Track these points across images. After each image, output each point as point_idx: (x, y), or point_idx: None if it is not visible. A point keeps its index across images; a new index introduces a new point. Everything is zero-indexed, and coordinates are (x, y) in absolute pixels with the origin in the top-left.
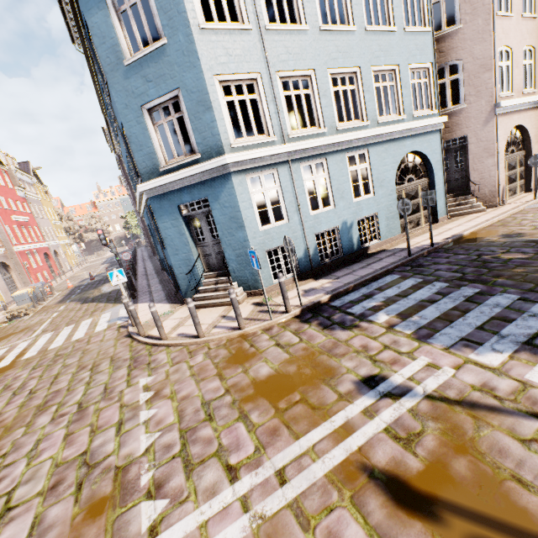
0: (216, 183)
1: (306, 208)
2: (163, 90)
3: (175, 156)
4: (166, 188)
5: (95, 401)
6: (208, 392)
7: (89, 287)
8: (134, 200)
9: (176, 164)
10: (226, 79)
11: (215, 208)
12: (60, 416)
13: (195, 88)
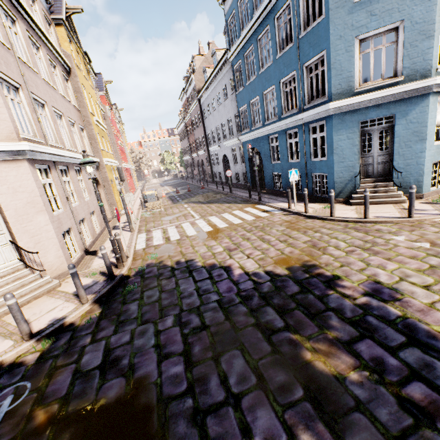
0: (410, 102)
1: None
2: (385, 22)
3: (371, 80)
4: (354, 106)
5: (369, 245)
6: None
7: (185, 197)
8: (204, 136)
9: (373, 85)
10: None
11: (399, 124)
12: (350, 251)
13: (421, 19)
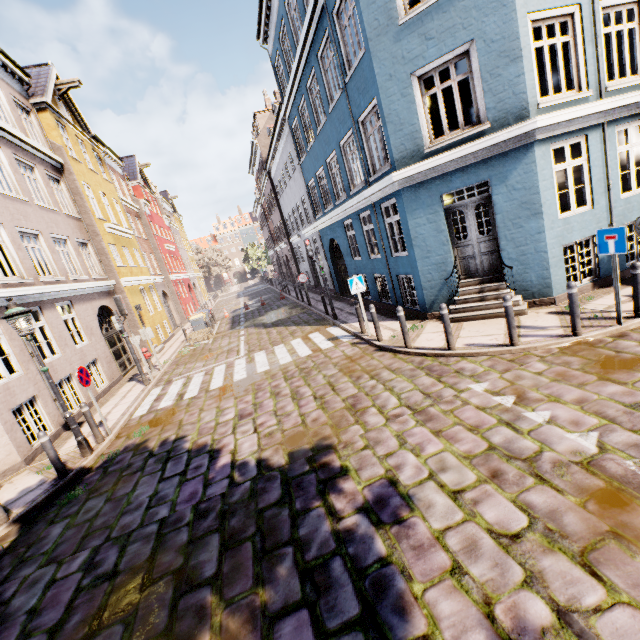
0: (506, 159)
1: (616, 188)
2: (448, 47)
3: (446, 132)
4: (428, 174)
5: (427, 404)
6: (615, 395)
7: (252, 316)
8: (282, 222)
9: (449, 141)
10: (539, 17)
11: (498, 193)
12: (394, 416)
13: (498, 35)
